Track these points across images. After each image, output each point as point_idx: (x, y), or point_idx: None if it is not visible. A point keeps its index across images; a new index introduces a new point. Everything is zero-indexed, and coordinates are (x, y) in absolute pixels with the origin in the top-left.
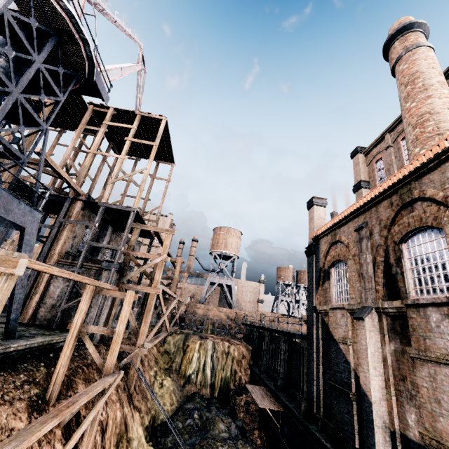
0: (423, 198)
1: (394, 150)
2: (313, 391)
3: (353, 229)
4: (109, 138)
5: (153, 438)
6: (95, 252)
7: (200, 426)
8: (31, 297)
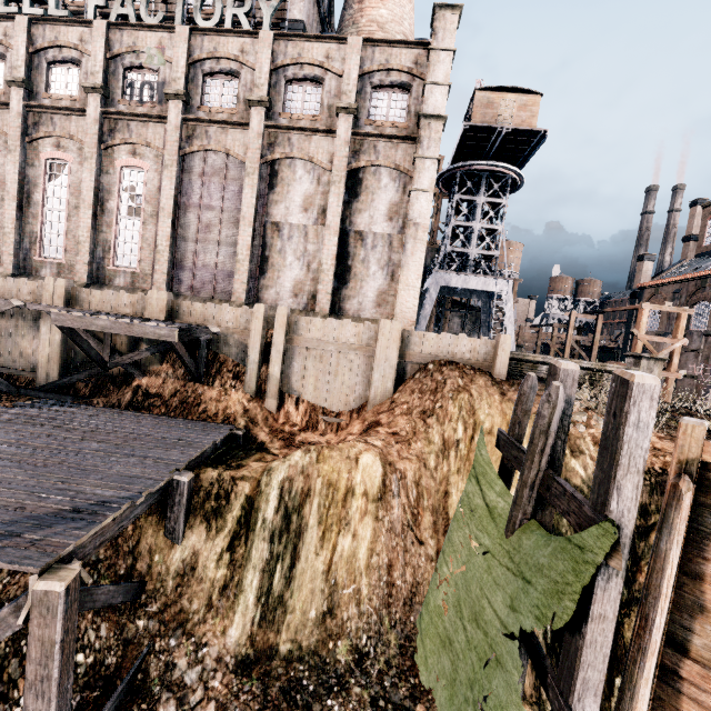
0: (710, 288)
1: None
2: None
3: (671, 291)
4: None
5: None
6: None
7: None
8: (443, 329)
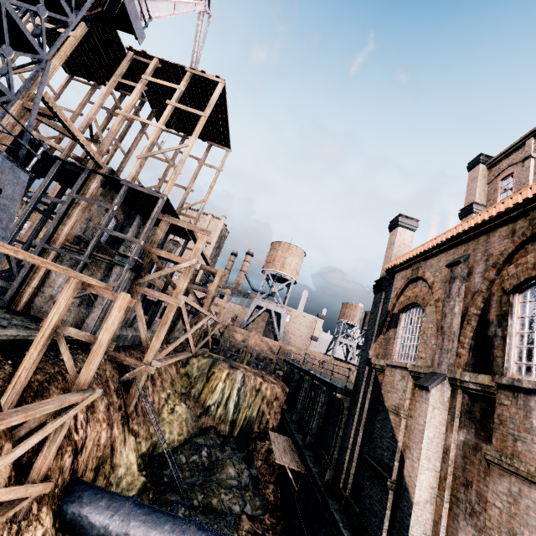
0: None
1: (535, 163)
2: (344, 462)
3: (445, 264)
4: (152, 103)
5: (149, 468)
6: (116, 243)
7: (206, 466)
8: (28, 281)
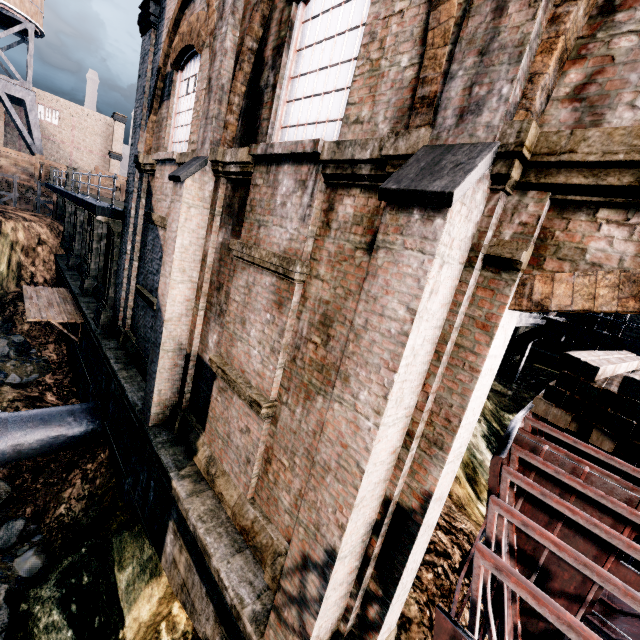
0: None
1: None
2: (121, 298)
3: None
4: None
5: None
6: None
7: None
8: None
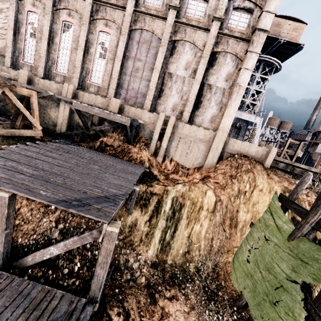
0: None
1: None
2: None
3: None
4: None
5: None
6: None
7: None
8: None
